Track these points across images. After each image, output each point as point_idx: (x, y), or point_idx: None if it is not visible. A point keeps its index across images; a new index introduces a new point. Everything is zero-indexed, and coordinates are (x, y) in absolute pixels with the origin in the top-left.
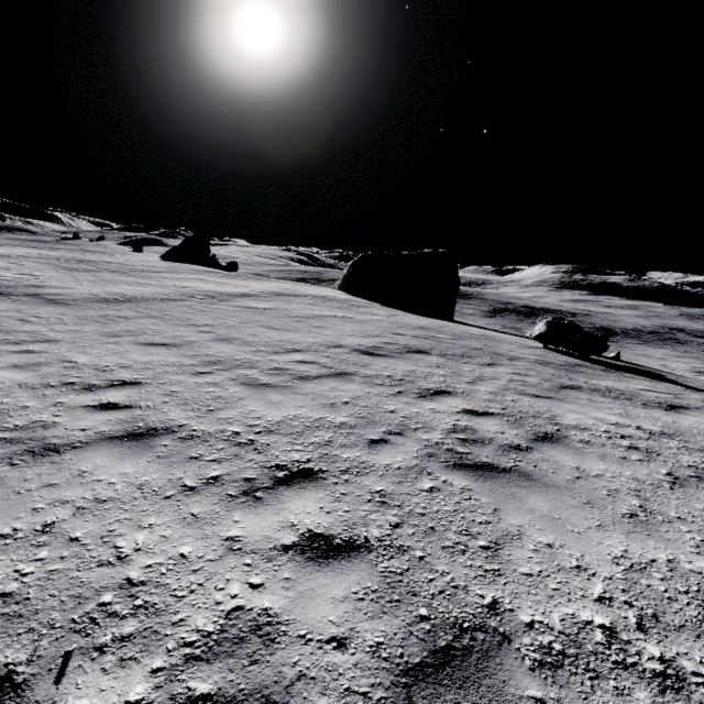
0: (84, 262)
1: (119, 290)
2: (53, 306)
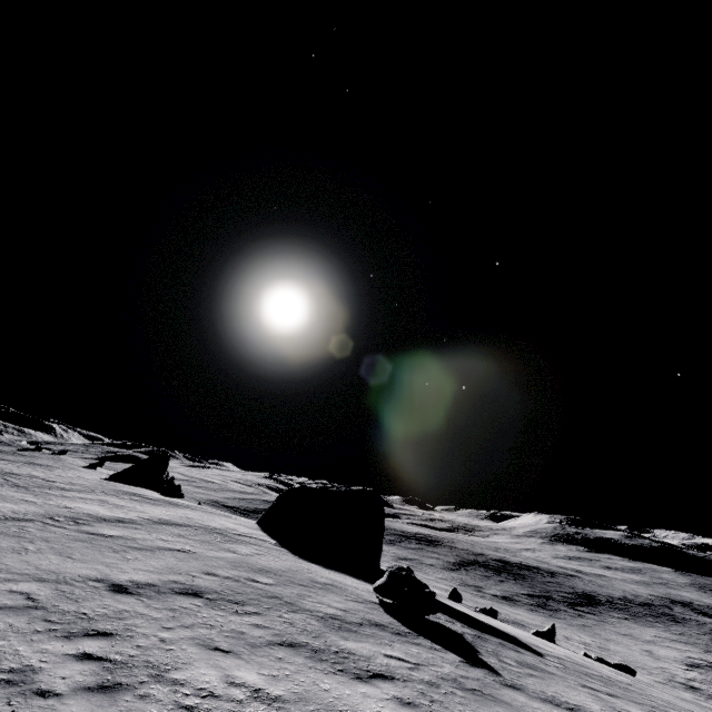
0: (4, 474)
1: None
2: None
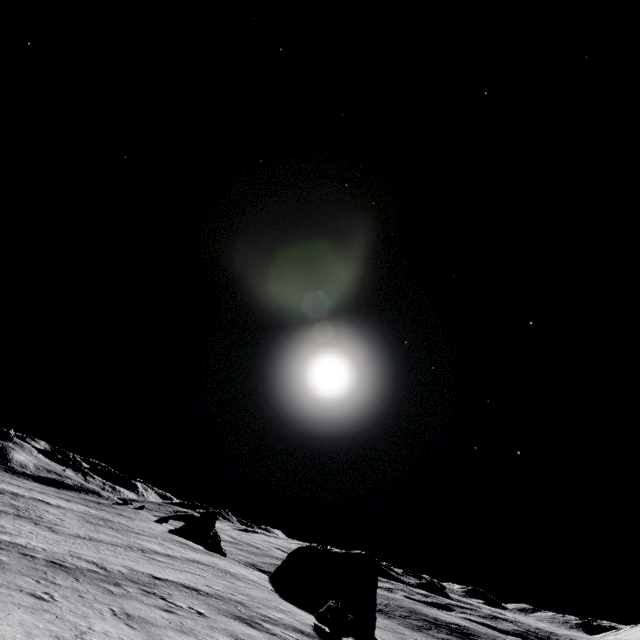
0: (104, 520)
1: (94, 535)
2: (51, 532)
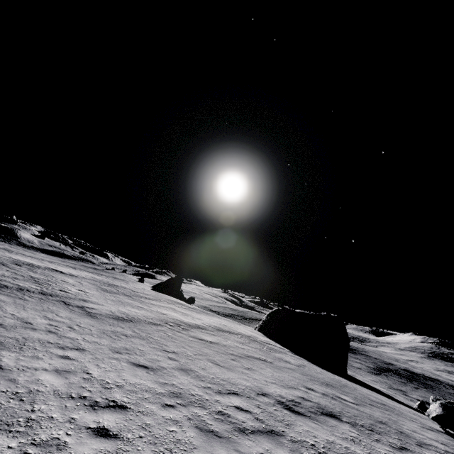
0: (112, 285)
1: (126, 311)
2: (89, 318)
